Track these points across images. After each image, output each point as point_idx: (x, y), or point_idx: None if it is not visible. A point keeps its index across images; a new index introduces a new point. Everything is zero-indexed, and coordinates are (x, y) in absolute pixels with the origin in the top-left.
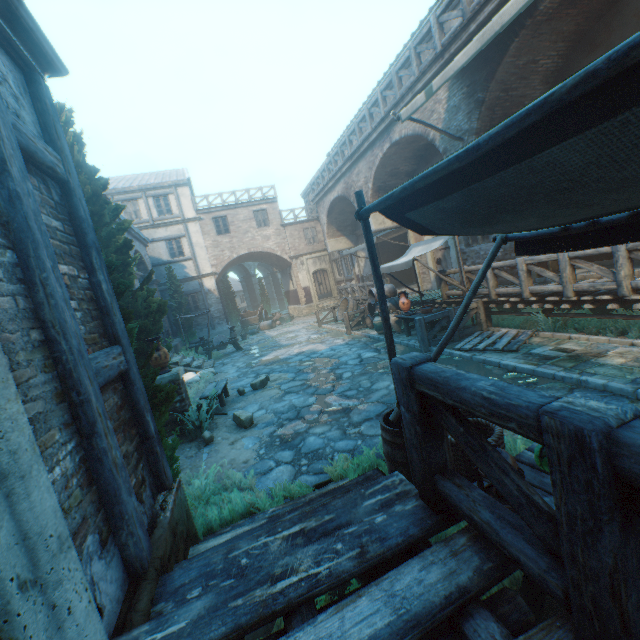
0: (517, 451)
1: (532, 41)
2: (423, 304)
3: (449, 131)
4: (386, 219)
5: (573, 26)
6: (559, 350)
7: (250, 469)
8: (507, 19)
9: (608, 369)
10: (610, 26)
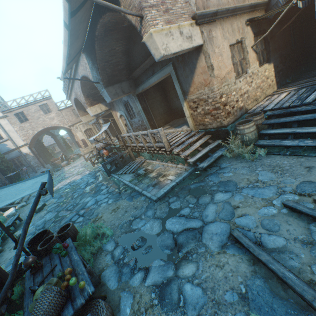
0: (80, 235)
1: (105, 43)
2: (117, 149)
3: (94, 78)
4: (97, 109)
5: (121, 35)
6: (145, 170)
7: (9, 262)
8: (66, 55)
9: (148, 180)
10: (136, 35)
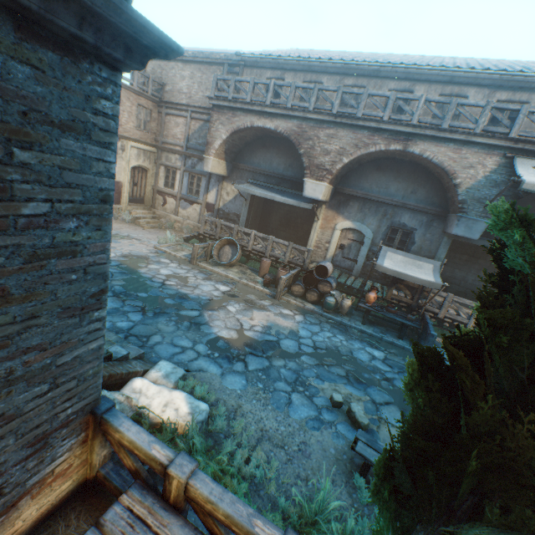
0: None
1: None
2: (362, 293)
3: (478, 192)
4: (327, 193)
5: None
6: None
7: None
8: None
9: None
10: None
